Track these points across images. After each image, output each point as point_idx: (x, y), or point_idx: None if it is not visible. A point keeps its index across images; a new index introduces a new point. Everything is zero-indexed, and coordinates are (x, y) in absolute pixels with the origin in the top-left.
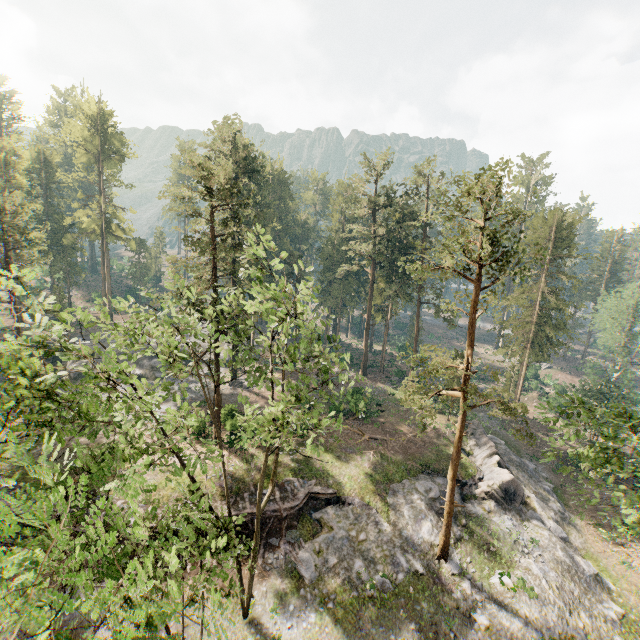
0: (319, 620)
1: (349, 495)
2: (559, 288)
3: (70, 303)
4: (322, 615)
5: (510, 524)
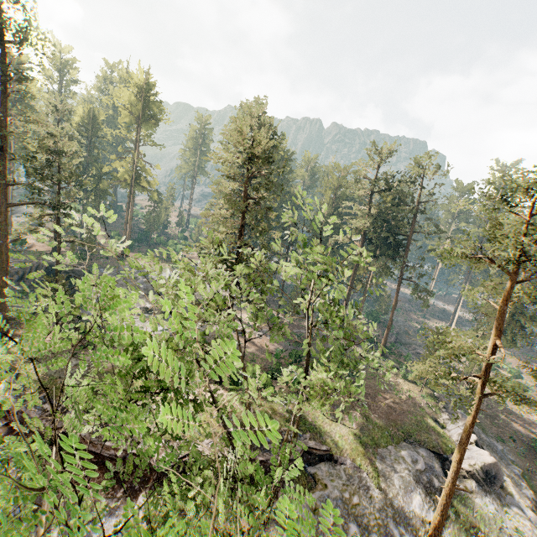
0: None
1: (341, 455)
2: None
3: (95, 238)
4: None
5: (492, 508)
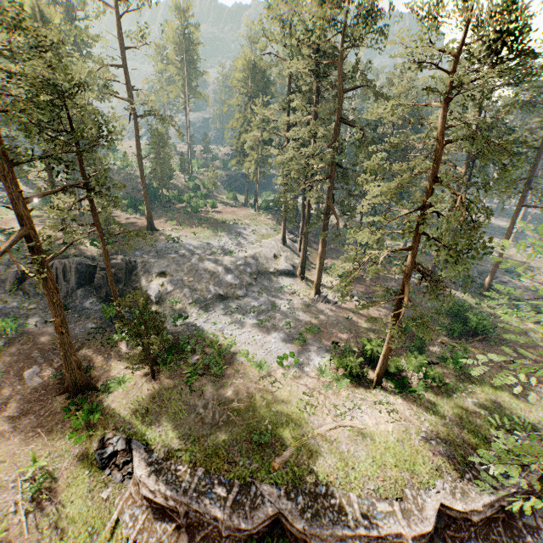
0: None
1: None
2: None
3: None
4: None
5: None
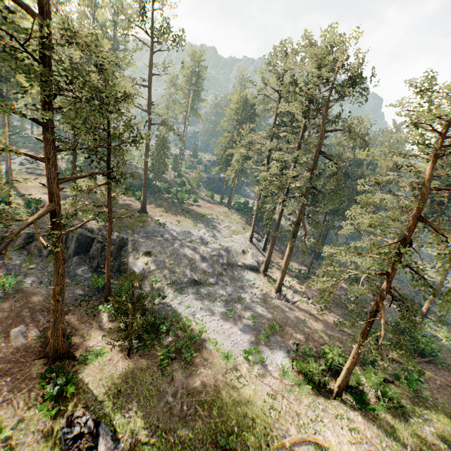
0: None
1: None
2: None
3: None
4: None
5: None
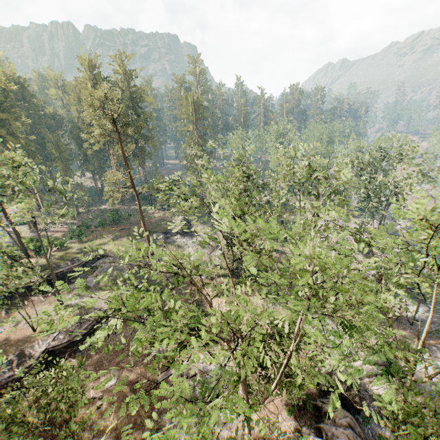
0: (98, 294)
1: (109, 252)
2: (203, 135)
3: None
4: (100, 292)
5: (185, 240)
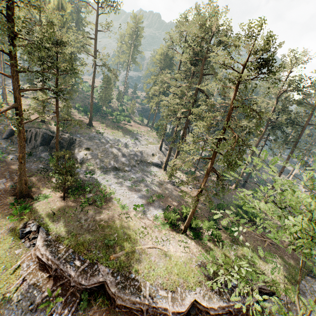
0: None
1: (281, 293)
2: None
3: None
4: None
5: None
